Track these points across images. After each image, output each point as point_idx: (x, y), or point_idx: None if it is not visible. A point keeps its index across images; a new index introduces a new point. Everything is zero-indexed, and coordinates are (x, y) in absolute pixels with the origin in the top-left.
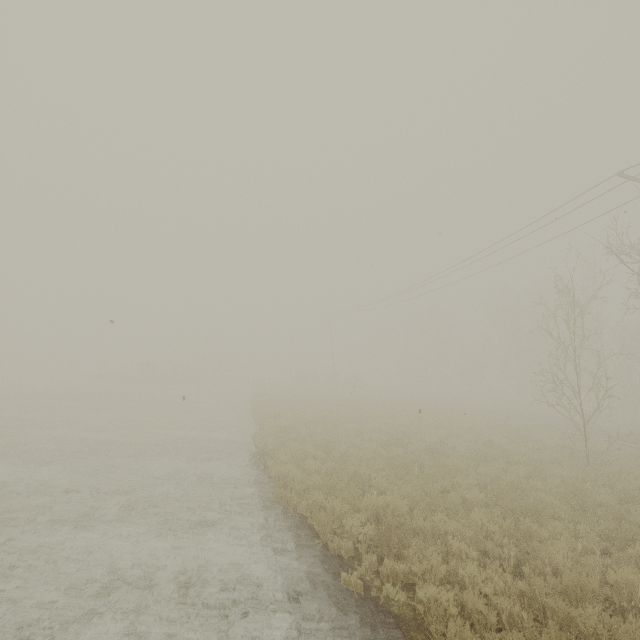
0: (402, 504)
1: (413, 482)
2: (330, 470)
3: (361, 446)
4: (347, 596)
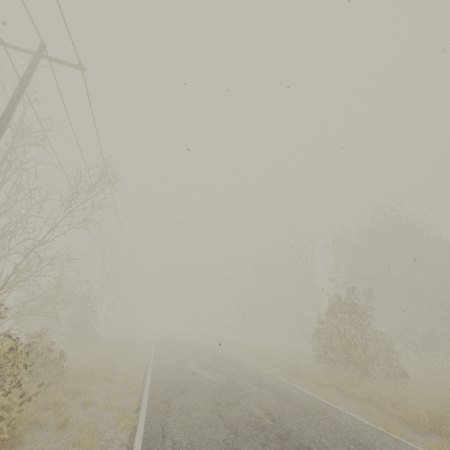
0: None
1: None
2: None
3: None
4: None
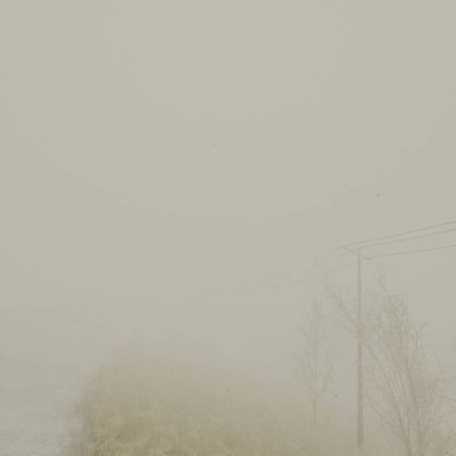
0: (153, 417)
1: (181, 413)
2: (131, 394)
3: (171, 388)
4: (83, 455)
